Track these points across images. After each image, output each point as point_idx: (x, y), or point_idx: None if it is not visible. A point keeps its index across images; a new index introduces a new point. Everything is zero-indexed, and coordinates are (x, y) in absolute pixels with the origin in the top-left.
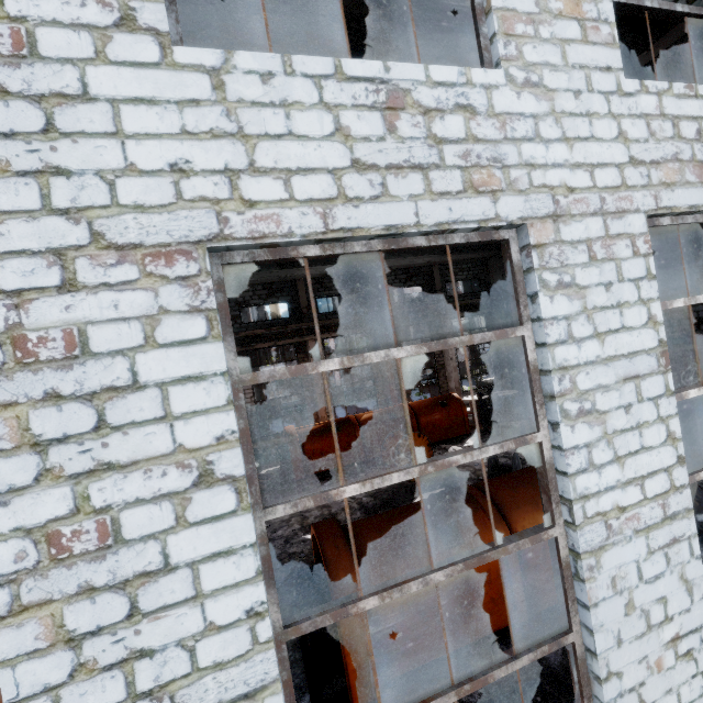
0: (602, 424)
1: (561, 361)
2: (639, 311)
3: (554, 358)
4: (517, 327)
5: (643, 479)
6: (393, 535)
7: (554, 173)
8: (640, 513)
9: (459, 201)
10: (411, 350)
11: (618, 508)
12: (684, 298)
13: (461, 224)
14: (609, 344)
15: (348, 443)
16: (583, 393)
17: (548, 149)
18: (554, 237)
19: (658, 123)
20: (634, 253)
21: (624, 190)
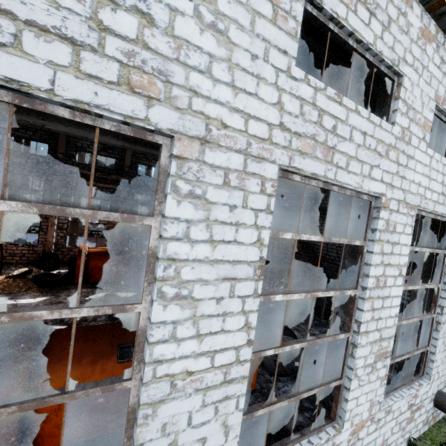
0: (193, 308)
1: (172, 254)
2: (252, 233)
3: (165, 250)
4: (147, 217)
5: (215, 353)
6: (81, 345)
7: (214, 106)
8: (205, 377)
9: (109, 90)
10: (16, 207)
11: (187, 372)
12: (293, 233)
13: (105, 111)
14: (219, 250)
15: (124, 266)
16: (184, 282)
17: (215, 87)
18: (197, 156)
19: (309, 108)
20: (261, 190)
21: (268, 144)
